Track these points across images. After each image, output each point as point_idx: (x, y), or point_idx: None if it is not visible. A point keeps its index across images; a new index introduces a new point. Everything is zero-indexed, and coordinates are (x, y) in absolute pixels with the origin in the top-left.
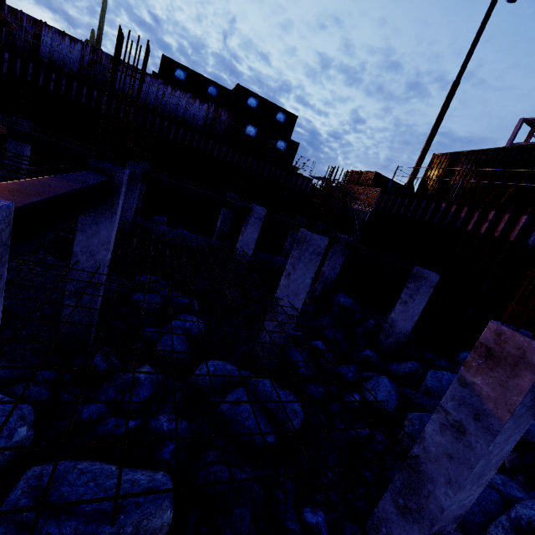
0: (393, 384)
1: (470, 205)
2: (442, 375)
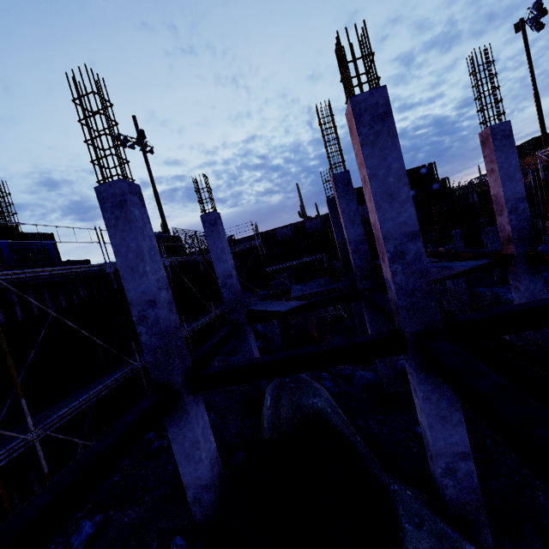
0: None
1: None
2: None
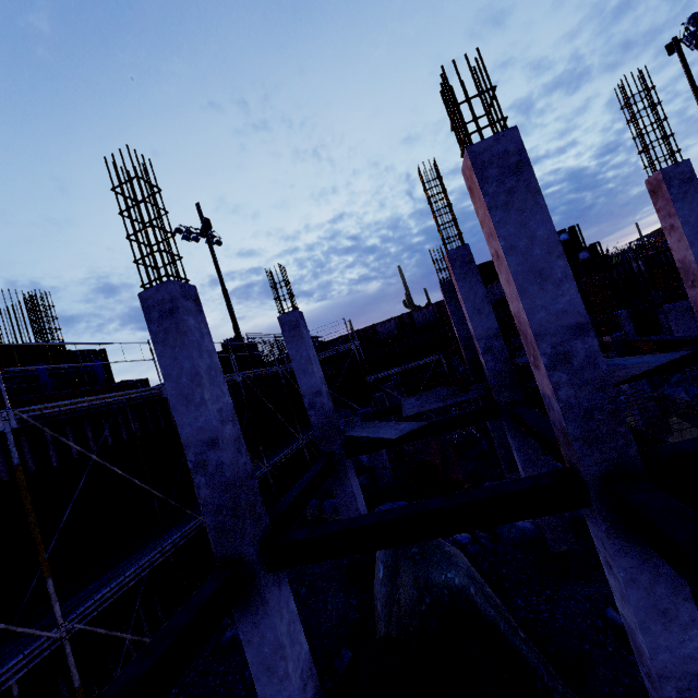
0: None
1: None
2: None
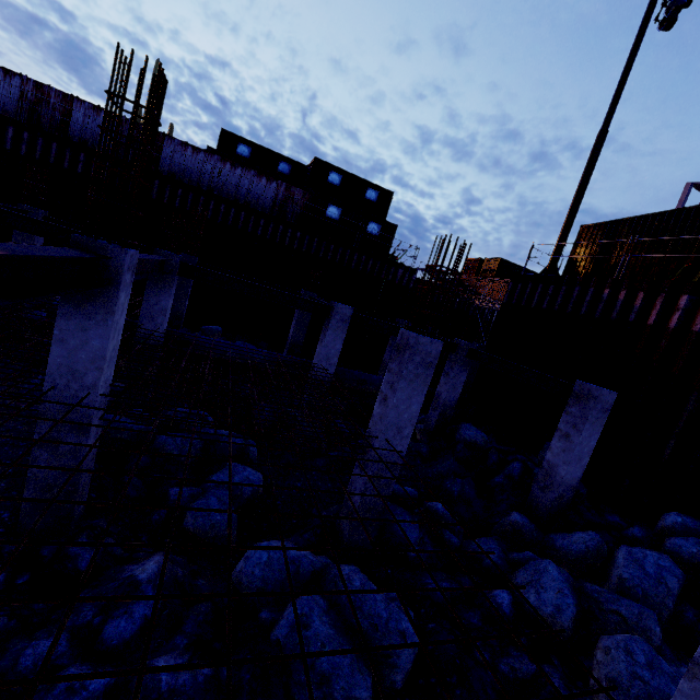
0: (564, 573)
1: (647, 288)
2: (644, 557)
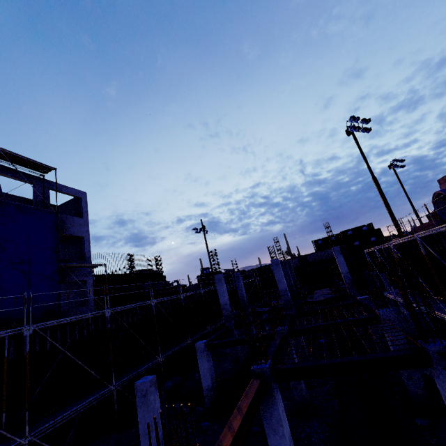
0: None
1: None
2: None
